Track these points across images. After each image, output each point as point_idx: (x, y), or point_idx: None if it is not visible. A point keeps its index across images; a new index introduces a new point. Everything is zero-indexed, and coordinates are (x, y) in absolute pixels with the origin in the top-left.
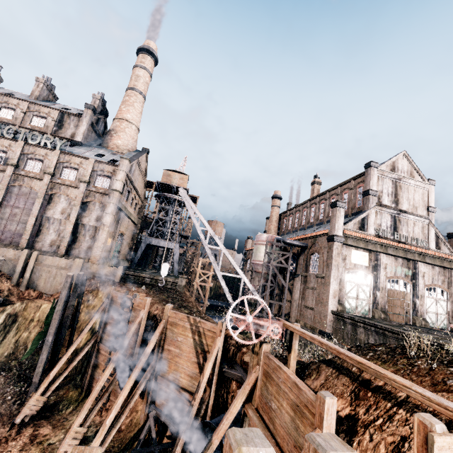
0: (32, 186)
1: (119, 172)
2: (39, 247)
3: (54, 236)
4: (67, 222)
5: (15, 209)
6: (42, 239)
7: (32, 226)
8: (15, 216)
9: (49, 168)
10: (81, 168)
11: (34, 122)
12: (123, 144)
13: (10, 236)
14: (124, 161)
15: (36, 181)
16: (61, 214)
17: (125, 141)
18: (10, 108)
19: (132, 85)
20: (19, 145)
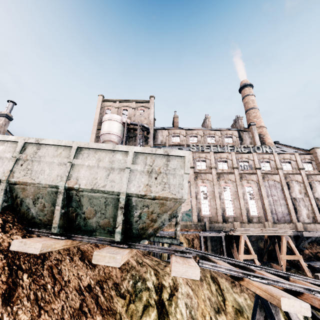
0: (274, 179)
1: (319, 157)
2: (302, 220)
3: (306, 211)
4: (306, 199)
5: (273, 196)
6: (300, 214)
7: (292, 206)
8: (276, 202)
9: (277, 165)
10: (291, 161)
11: (226, 141)
12: (271, 141)
13: (281, 216)
14: (317, 149)
15: (274, 175)
16: (300, 194)
17: (271, 139)
18: (211, 136)
19: (252, 106)
20: (254, 155)
